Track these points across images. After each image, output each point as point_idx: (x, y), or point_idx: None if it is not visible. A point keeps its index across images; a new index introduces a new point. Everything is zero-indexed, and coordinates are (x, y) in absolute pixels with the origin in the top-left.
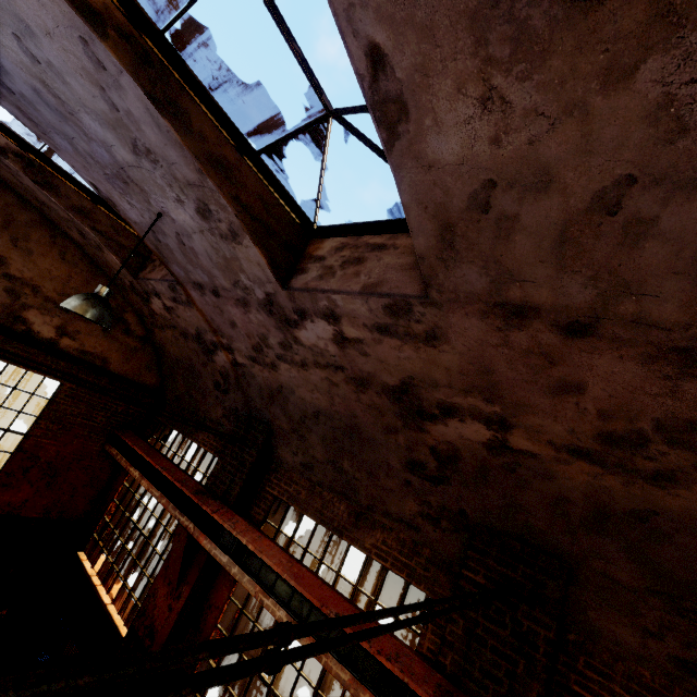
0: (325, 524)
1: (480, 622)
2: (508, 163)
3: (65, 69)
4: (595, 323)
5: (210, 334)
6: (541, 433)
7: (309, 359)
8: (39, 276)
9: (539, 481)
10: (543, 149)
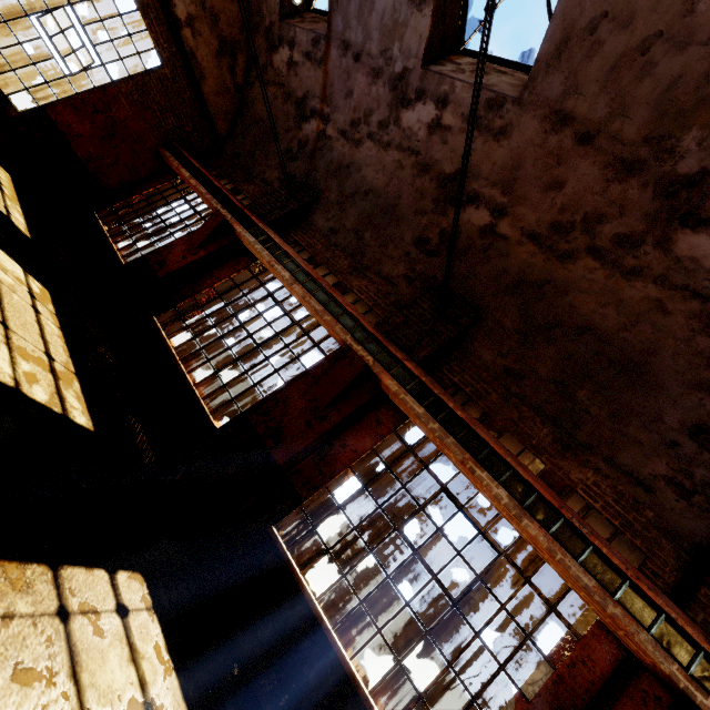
0: (328, 266)
1: (414, 320)
2: (620, 4)
3: None
4: (596, 136)
5: (317, 101)
6: (521, 221)
7: (396, 141)
8: None
9: (497, 259)
10: (639, 1)
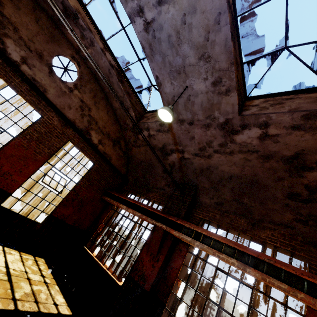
0: (234, 228)
1: None
2: None
3: (196, 25)
4: None
5: (172, 145)
6: None
7: (236, 150)
8: (99, 118)
9: None
10: None
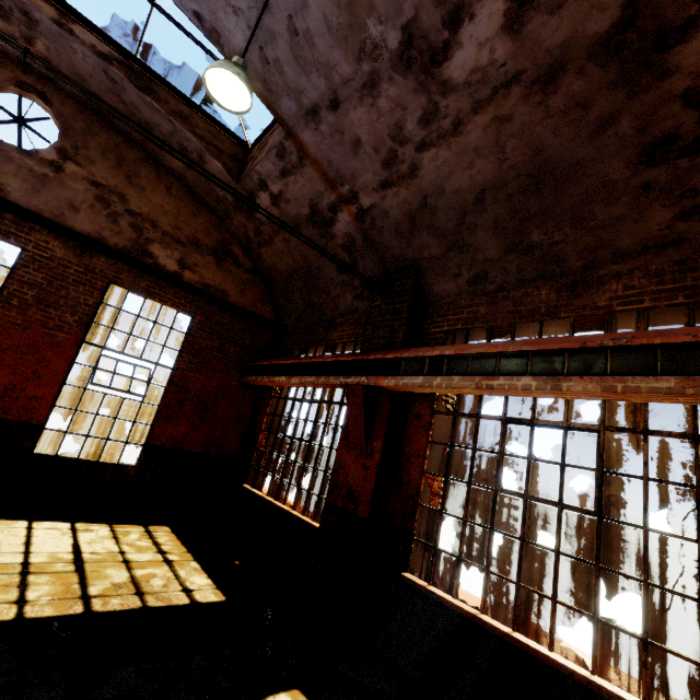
0: (526, 318)
1: None
2: None
3: None
4: None
5: (327, 195)
6: None
7: (465, 109)
8: (154, 211)
9: None
10: None
